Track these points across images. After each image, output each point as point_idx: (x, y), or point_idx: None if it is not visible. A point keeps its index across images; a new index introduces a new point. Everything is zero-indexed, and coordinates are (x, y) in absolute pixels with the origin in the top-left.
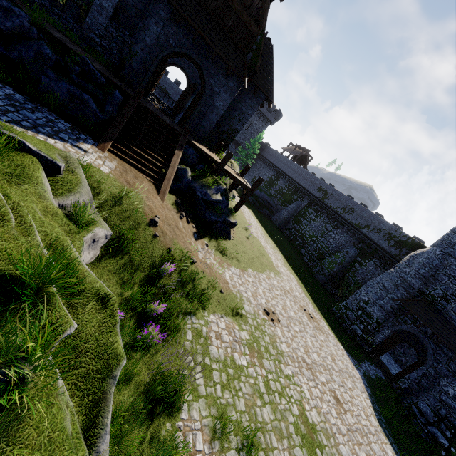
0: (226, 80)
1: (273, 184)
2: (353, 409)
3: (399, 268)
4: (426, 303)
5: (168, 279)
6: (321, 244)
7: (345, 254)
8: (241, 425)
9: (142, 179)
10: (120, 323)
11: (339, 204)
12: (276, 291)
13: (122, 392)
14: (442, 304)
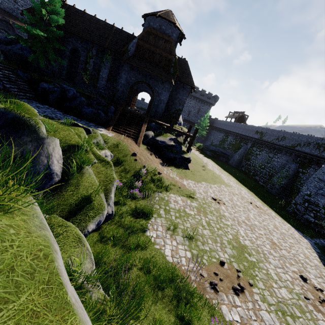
0: (163, 85)
1: (225, 141)
2: (291, 250)
3: None
4: None
5: (145, 178)
6: (269, 169)
7: (288, 169)
8: (187, 231)
9: (128, 139)
10: (120, 186)
11: (273, 137)
12: (225, 192)
13: (122, 207)
14: None
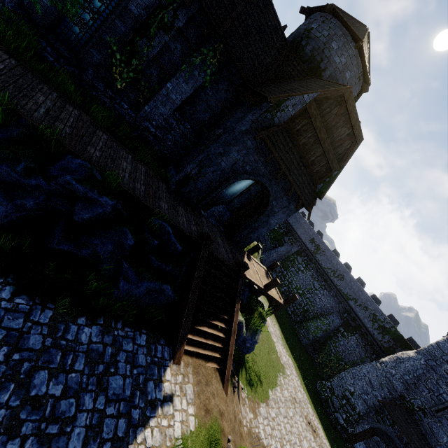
0: (288, 203)
1: None
2: None
3: (386, 367)
4: (406, 411)
5: None
6: (307, 301)
7: (331, 323)
8: None
9: (211, 376)
10: None
11: (330, 265)
12: (290, 410)
13: None
14: (420, 416)
